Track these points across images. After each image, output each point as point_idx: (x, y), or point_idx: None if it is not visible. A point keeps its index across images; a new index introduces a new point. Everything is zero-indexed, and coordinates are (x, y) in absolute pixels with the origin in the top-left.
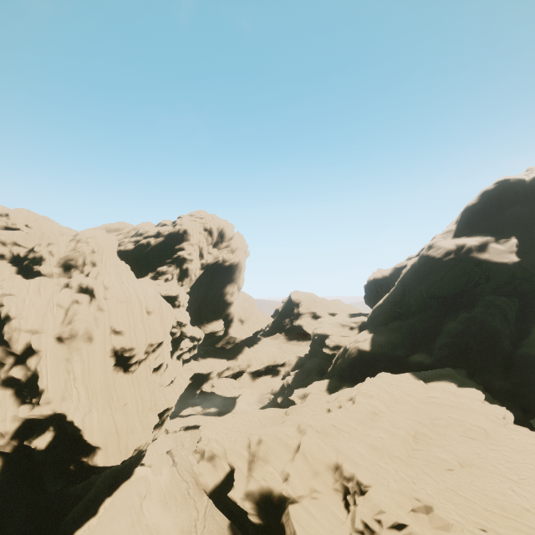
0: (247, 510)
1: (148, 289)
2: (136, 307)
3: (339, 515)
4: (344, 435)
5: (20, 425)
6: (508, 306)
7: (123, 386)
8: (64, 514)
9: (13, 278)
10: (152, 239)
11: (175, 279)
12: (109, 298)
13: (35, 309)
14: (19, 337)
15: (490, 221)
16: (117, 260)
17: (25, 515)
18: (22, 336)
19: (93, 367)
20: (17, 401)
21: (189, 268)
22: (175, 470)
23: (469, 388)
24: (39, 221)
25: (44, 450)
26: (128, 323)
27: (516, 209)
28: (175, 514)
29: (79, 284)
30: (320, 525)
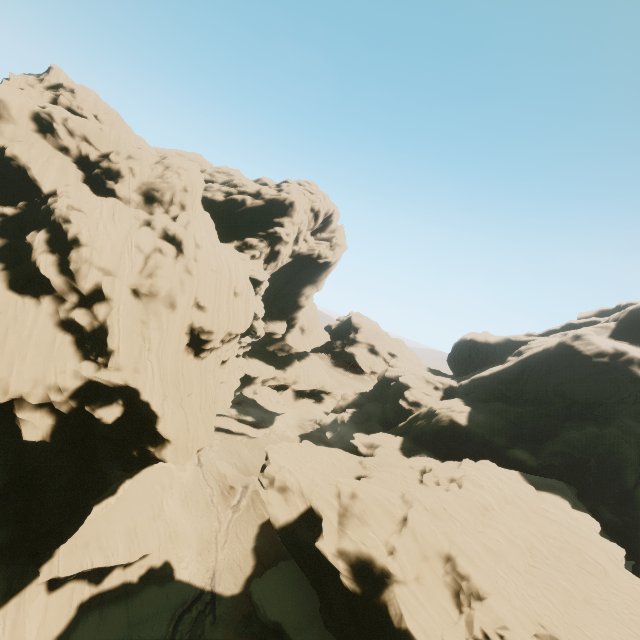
0: (340, 569)
1: (239, 264)
2: (225, 282)
3: (451, 612)
4: (456, 523)
5: (82, 384)
6: None
7: (191, 372)
8: (100, 493)
9: (81, 188)
10: (249, 198)
11: (261, 259)
12: (201, 260)
13: (111, 243)
14: (89, 272)
15: None
16: (202, 209)
17: (67, 485)
18: (92, 272)
19: (168, 340)
20: (79, 353)
21: (281, 252)
22: (200, 471)
23: (584, 513)
24: (112, 116)
25: (109, 425)
26: (214, 299)
27: None
28: (195, 518)
29: (164, 228)
30: (430, 617)
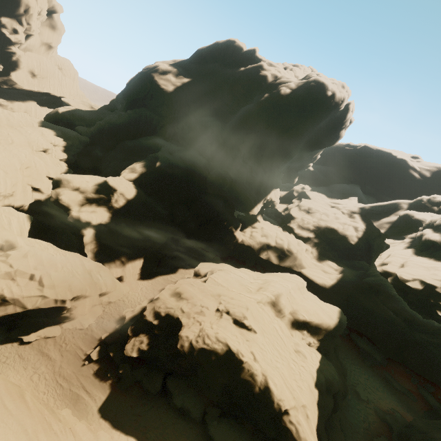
0: None
1: None
2: None
3: None
4: None
5: None
6: (146, 117)
7: None
8: None
9: None
10: None
11: None
12: None
13: None
14: None
15: (197, 64)
16: None
17: None
18: None
19: None
20: None
21: None
22: None
23: (59, 138)
24: None
25: None
26: None
27: (216, 65)
28: None
29: None
30: None
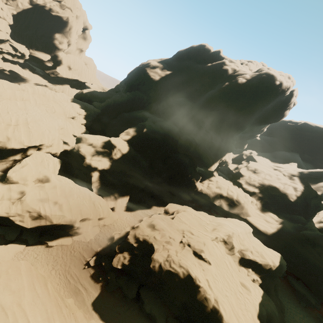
0: None
1: None
2: None
3: None
4: None
5: None
6: (138, 97)
7: None
8: None
9: None
10: None
11: None
12: None
13: None
14: None
15: (177, 62)
16: None
17: None
18: None
19: None
20: None
21: None
22: None
23: (82, 109)
24: None
25: None
26: None
27: (190, 62)
28: None
29: None
30: None
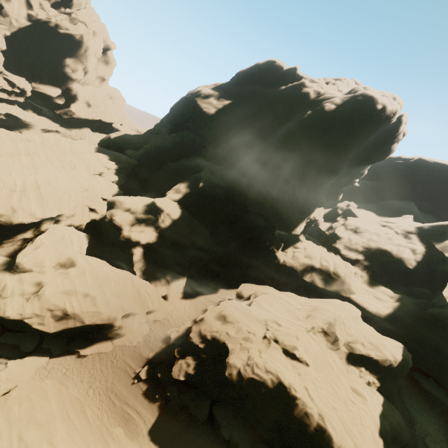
0: None
1: None
2: None
3: None
4: None
5: None
6: (188, 139)
7: None
8: None
9: None
10: None
11: None
12: None
13: None
14: None
15: (237, 86)
16: None
17: None
18: None
19: None
20: None
21: (4, 7)
22: None
23: (112, 161)
24: None
25: None
26: None
27: (256, 86)
28: None
29: None
30: None
